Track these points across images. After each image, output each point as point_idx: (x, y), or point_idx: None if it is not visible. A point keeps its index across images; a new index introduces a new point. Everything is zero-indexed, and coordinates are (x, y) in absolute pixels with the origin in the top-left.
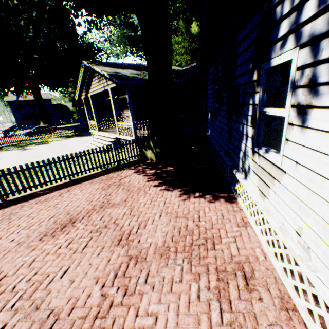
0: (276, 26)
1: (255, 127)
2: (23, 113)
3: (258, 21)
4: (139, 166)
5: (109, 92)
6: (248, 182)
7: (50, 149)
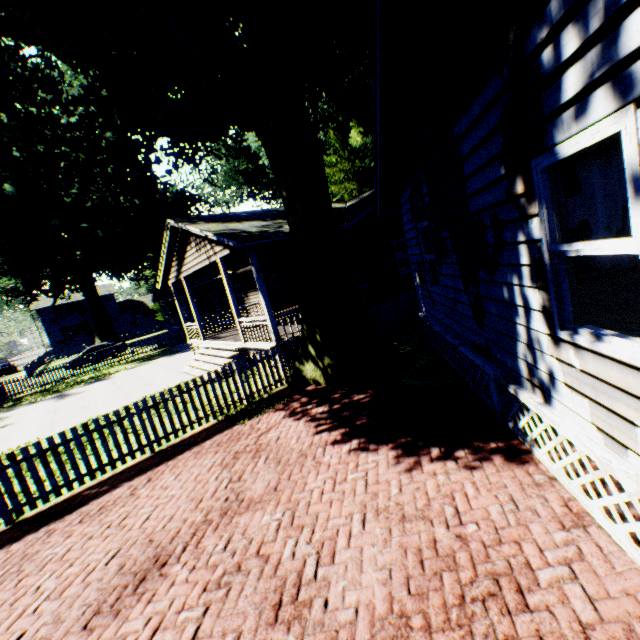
0: (552, 84)
1: (548, 286)
2: (64, 327)
3: (501, 87)
4: (293, 401)
5: (218, 266)
6: (557, 413)
7: (112, 390)
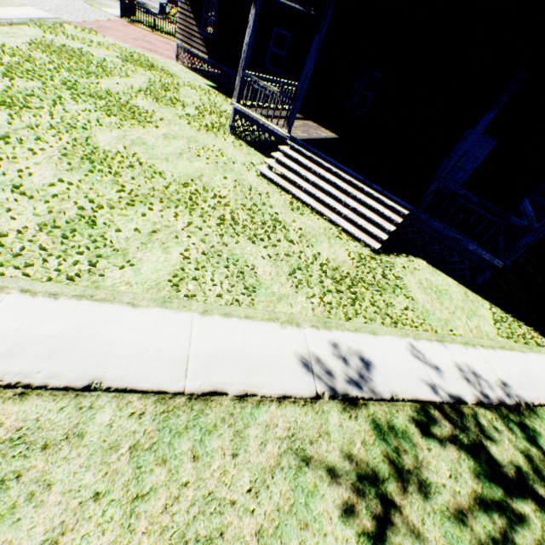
0: None
1: None
2: None
3: None
4: None
5: None
6: None
7: None
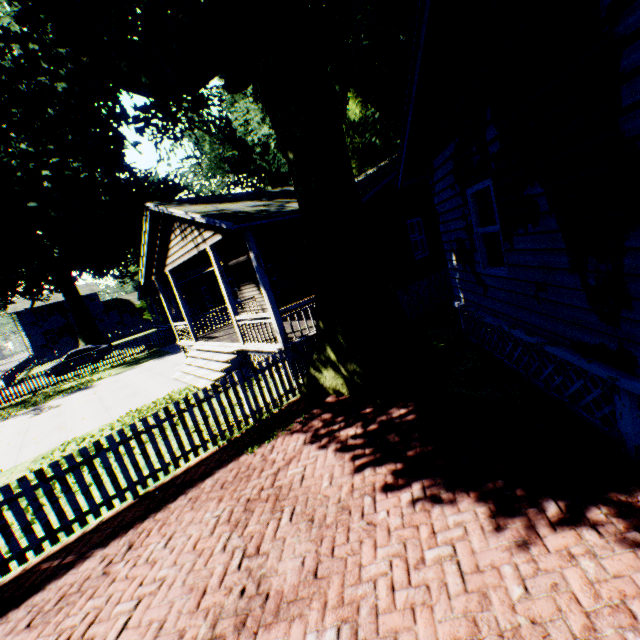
0: None
1: None
2: (46, 330)
3: None
4: (313, 419)
5: (208, 257)
6: None
7: (93, 402)
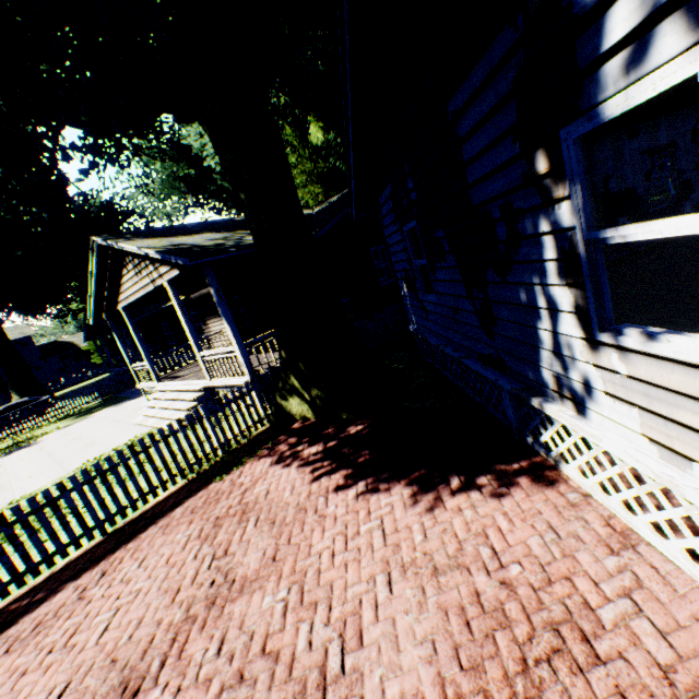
0: (592, 25)
1: (582, 283)
2: None
3: (514, 41)
4: (280, 444)
5: (166, 291)
6: (595, 425)
7: (40, 458)
